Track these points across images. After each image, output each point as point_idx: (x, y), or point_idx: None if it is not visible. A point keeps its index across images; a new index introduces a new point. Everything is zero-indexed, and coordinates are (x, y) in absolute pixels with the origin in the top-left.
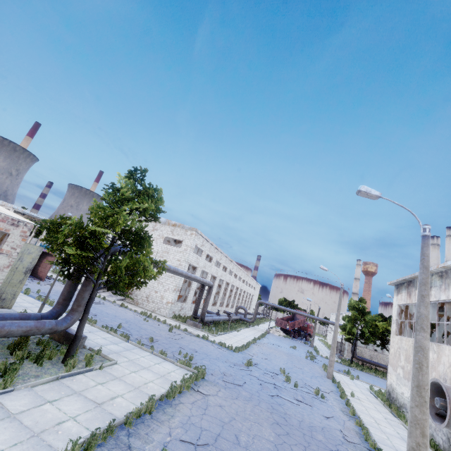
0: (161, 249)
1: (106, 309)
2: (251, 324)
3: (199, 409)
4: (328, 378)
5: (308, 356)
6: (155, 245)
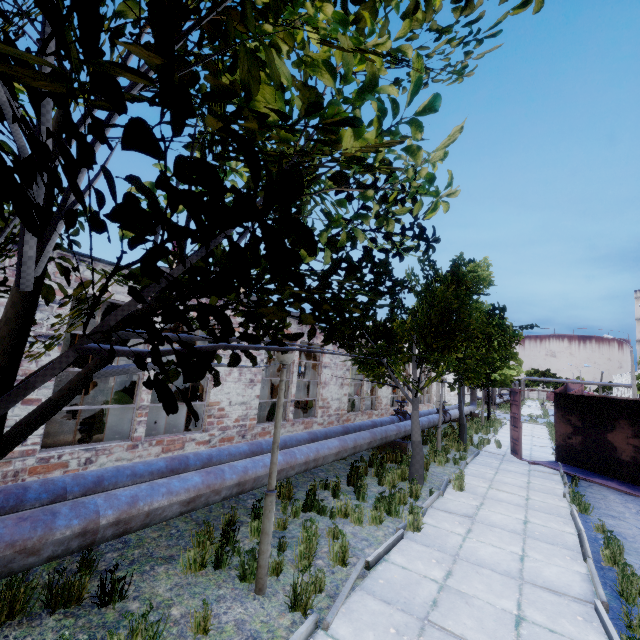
0: None
1: None
2: None
3: None
4: None
5: None
6: None
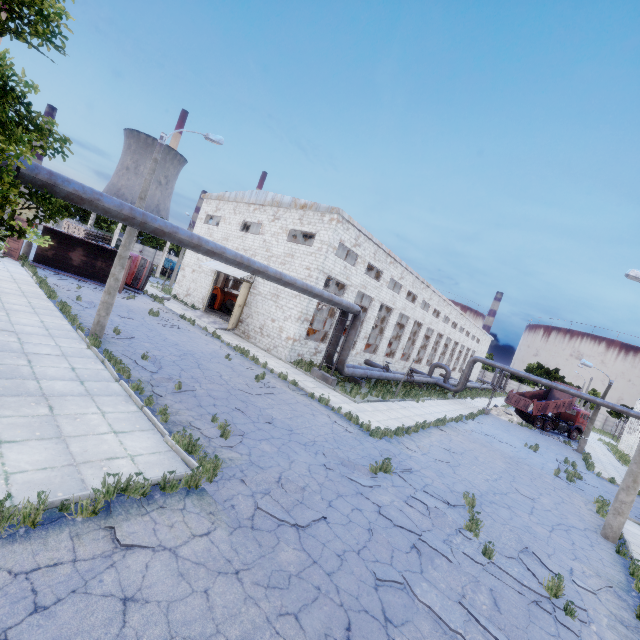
0: (282, 250)
1: (174, 335)
2: (458, 395)
3: (12, 603)
4: (605, 538)
5: (562, 470)
6: (275, 245)
